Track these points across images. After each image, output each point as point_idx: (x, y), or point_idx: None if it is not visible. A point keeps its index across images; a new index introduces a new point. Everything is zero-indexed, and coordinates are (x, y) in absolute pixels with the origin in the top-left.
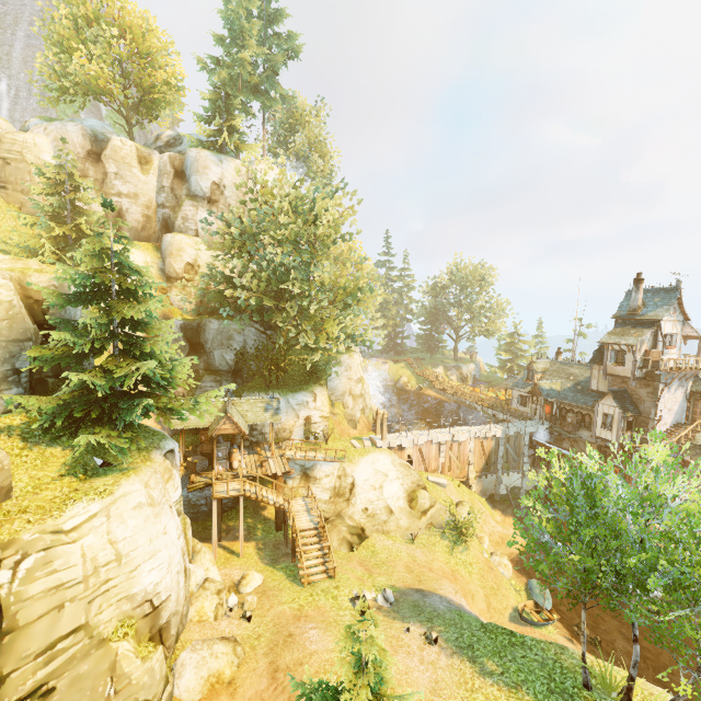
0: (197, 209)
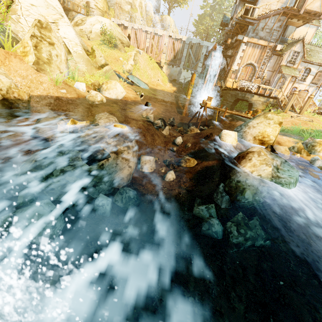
0: None
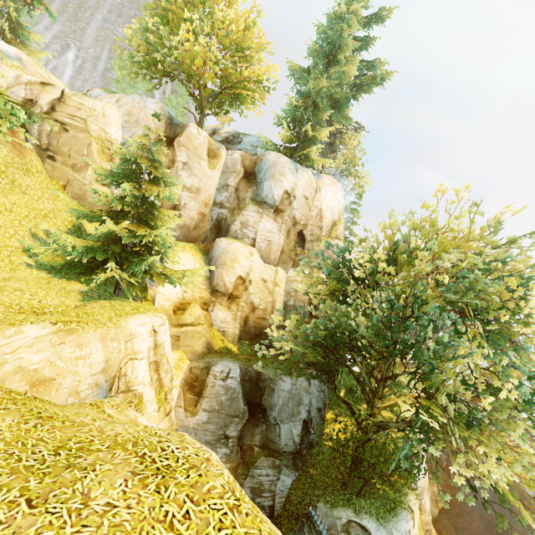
0: (261, 217)
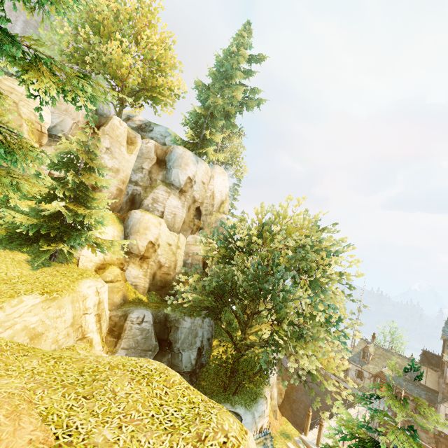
0: (169, 195)
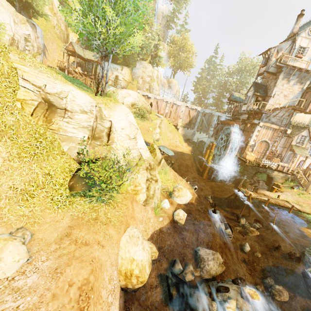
0: None
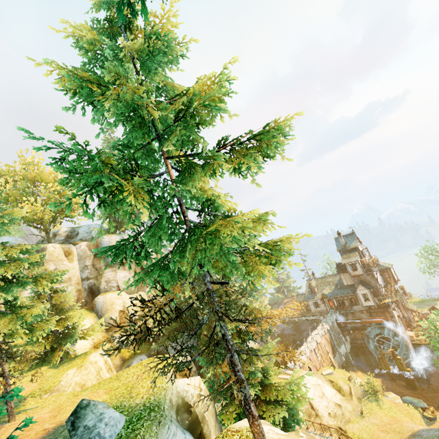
0: (116, 272)
